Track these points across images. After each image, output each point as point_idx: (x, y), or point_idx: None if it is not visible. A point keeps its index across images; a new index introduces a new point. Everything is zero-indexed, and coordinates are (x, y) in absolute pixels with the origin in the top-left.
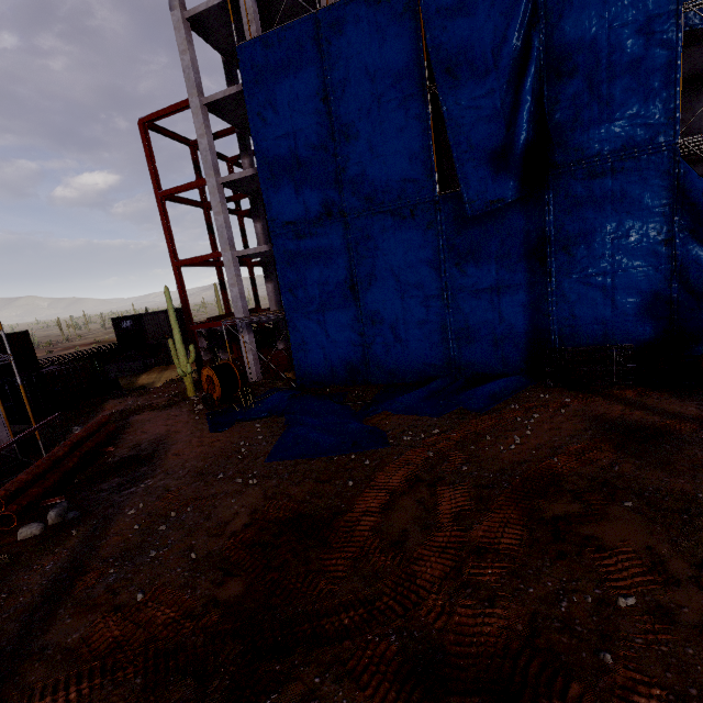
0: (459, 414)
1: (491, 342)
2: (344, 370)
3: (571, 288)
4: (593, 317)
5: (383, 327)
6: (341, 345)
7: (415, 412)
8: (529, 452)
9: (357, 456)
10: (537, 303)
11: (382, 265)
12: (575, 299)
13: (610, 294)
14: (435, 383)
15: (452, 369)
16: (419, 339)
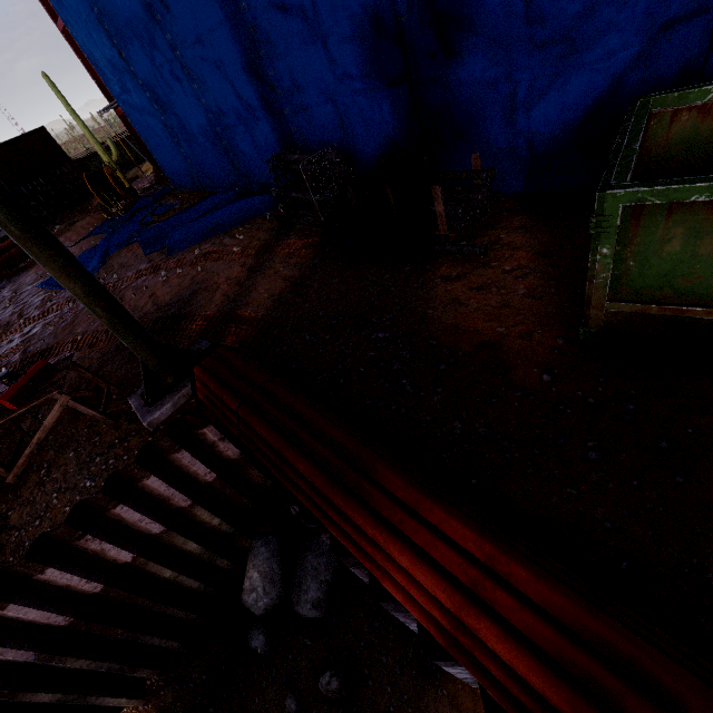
0: (160, 255)
1: (249, 137)
2: (184, 173)
3: (271, 22)
4: (317, 88)
5: (172, 116)
6: (164, 141)
7: (148, 245)
8: (94, 322)
9: (57, 294)
10: (254, 63)
11: (113, 10)
12: (284, 48)
13: (317, 30)
14: (213, 200)
15: (242, 177)
16: (201, 134)
